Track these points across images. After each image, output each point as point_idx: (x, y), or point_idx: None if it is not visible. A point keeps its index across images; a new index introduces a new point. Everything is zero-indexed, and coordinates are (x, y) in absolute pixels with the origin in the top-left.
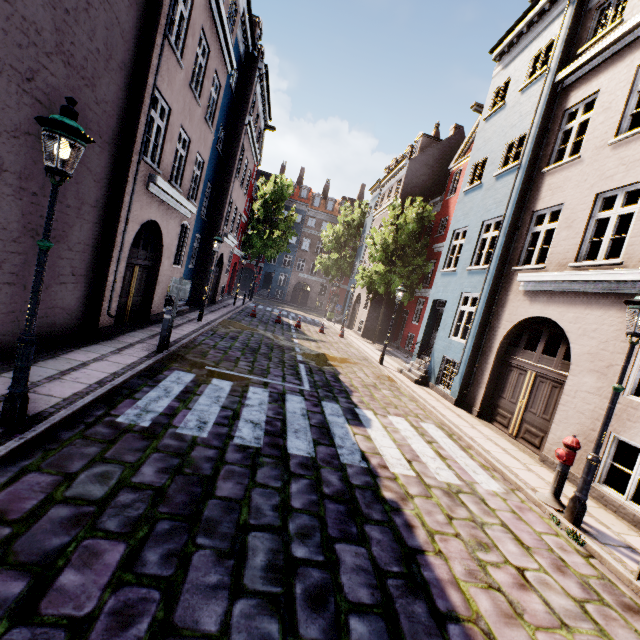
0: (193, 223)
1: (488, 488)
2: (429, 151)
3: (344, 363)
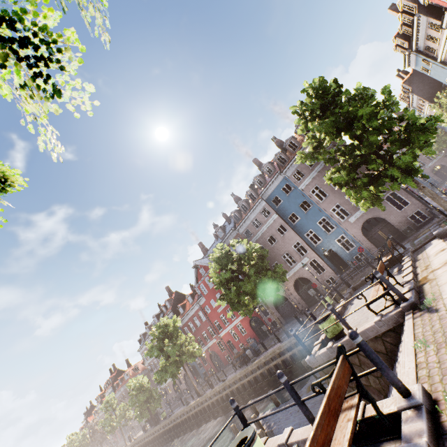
0: None
1: None
2: (413, 82)
3: None
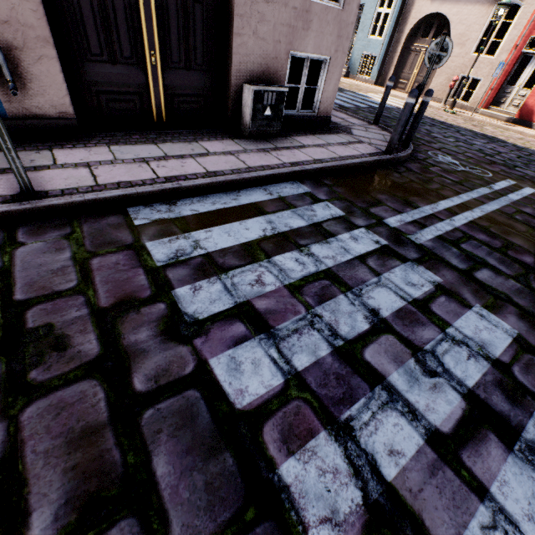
0: None
1: None
2: None
3: None
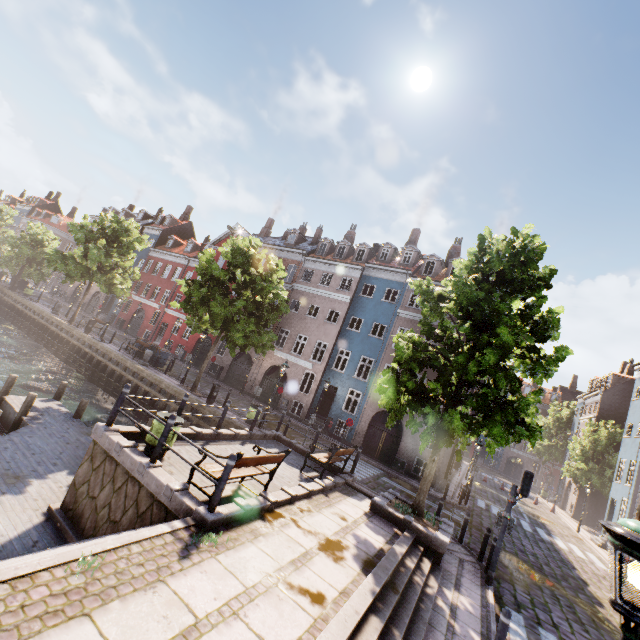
0: None
1: (600, 566)
2: (619, 385)
3: (550, 522)
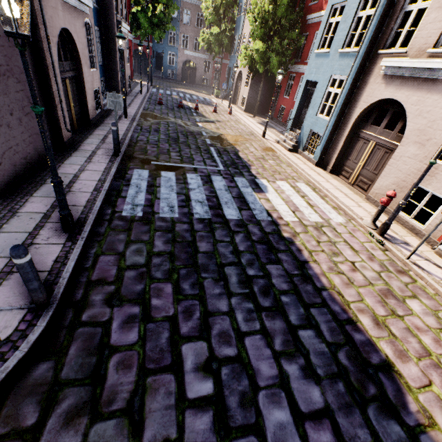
0: (92, 18)
1: (337, 221)
2: None
3: (239, 141)
